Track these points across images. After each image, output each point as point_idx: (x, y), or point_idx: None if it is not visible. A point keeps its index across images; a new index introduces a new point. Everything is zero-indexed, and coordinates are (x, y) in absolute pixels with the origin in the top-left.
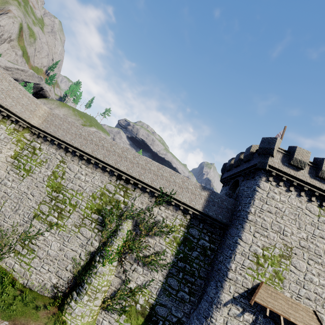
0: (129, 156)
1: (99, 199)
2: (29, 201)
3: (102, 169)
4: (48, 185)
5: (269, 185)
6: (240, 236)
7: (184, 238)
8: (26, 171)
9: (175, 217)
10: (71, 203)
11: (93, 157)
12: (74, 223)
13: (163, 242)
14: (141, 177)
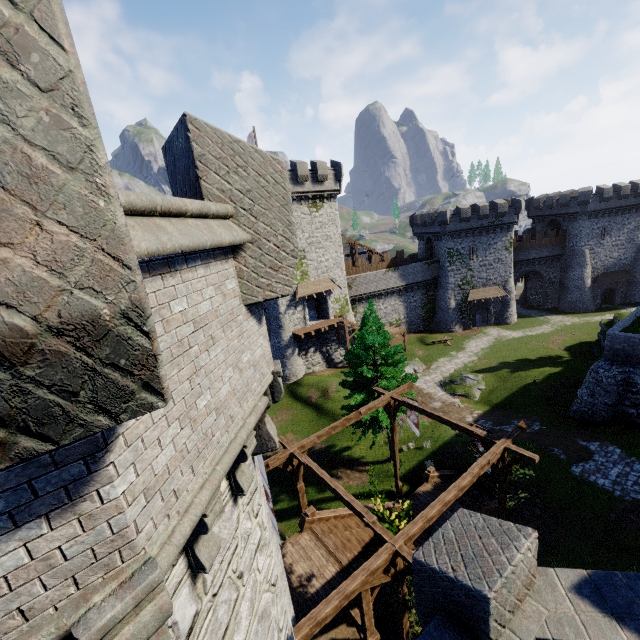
0: None
1: None
2: None
3: None
4: None
5: None
6: None
7: None
8: None
9: None
10: None
11: None
12: None
13: None
14: None
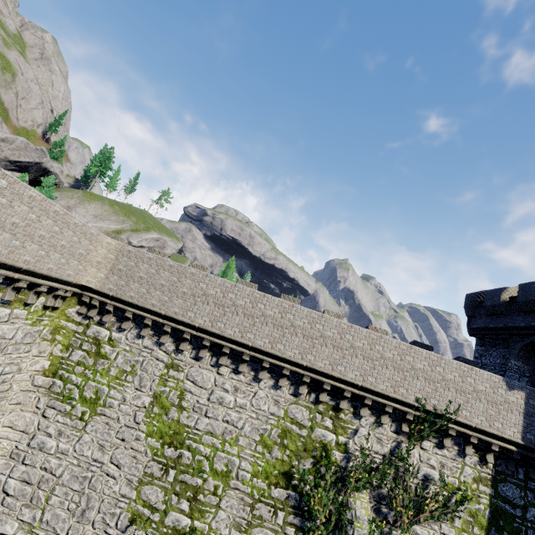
0: (329, 333)
1: (280, 448)
2: (111, 481)
3: (270, 370)
4: (150, 431)
5: None
6: None
7: (492, 511)
8: (87, 405)
9: (460, 463)
10: (216, 470)
11: (245, 347)
12: (235, 521)
13: (450, 530)
14: (369, 381)
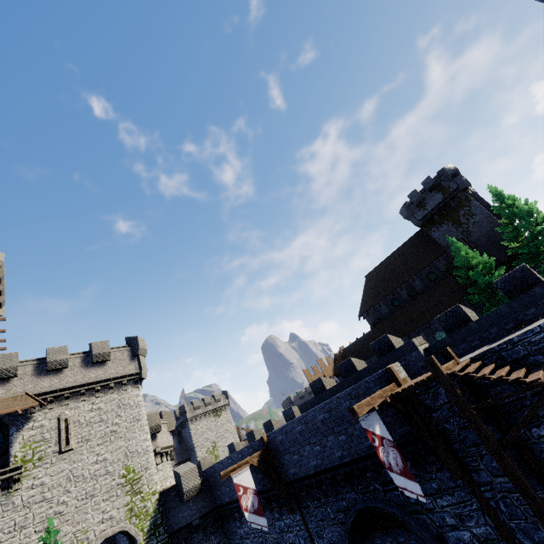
0: None
1: None
2: None
3: None
4: None
5: (194, 425)
6: (197, 456)
7: None
8: None
9: None
10: None
11: None
12: None
13: None
14: None
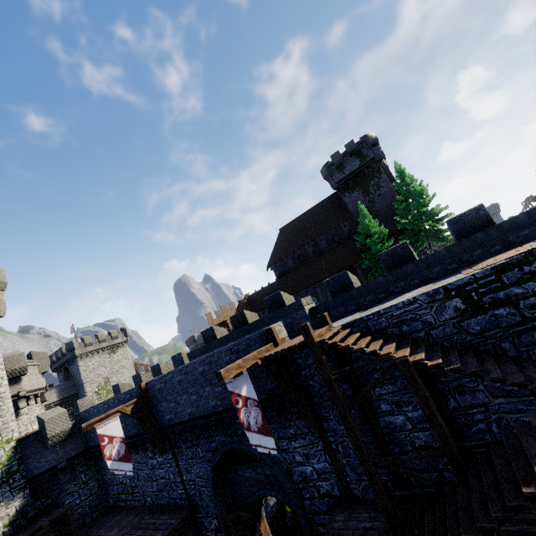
0: None
1: None
2: None
3: None
4: None
5: (84, 361)
6: (86, 392)
7: None
8: None
9: None
10: None
11: None
12: None
13: None
14: None
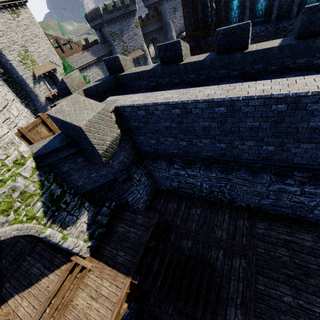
0: None
1: None
2: None
3: None
4: None
5: None
6: (8, 60)
7: None
8: None
9: None
10: None
11: None
12: None
13: None
14: None
